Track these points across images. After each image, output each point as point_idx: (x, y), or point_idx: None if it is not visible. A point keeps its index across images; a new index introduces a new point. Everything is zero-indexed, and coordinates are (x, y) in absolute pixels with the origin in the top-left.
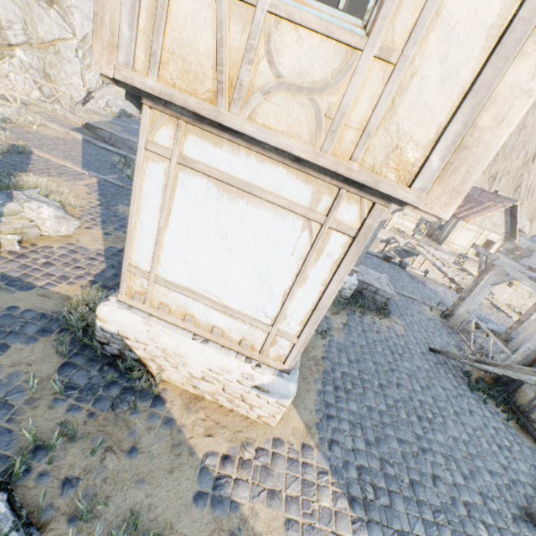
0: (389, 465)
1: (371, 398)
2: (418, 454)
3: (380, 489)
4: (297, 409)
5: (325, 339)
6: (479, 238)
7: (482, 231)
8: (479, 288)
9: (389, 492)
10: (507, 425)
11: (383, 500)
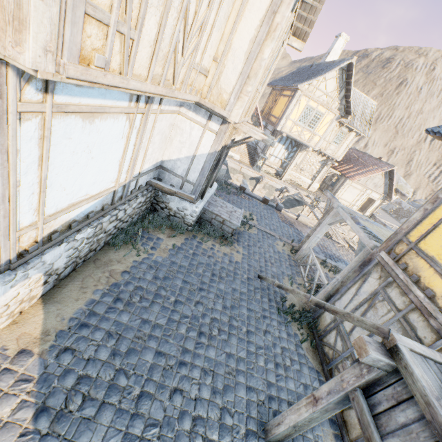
0: (126, 376)
1: (154, 312)
2: (172, 367)
3: (93, 400)
4: (47, 315)
5: (141, 256)
6: (363, 196)
7: (365, 190)
8: (319, 227)
9: (103, 403)
10: (300, 346)
11: (88, 412)
